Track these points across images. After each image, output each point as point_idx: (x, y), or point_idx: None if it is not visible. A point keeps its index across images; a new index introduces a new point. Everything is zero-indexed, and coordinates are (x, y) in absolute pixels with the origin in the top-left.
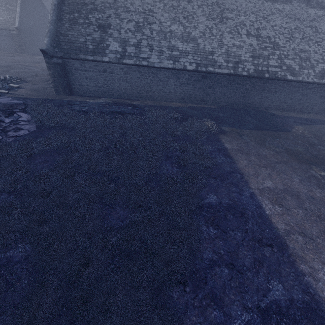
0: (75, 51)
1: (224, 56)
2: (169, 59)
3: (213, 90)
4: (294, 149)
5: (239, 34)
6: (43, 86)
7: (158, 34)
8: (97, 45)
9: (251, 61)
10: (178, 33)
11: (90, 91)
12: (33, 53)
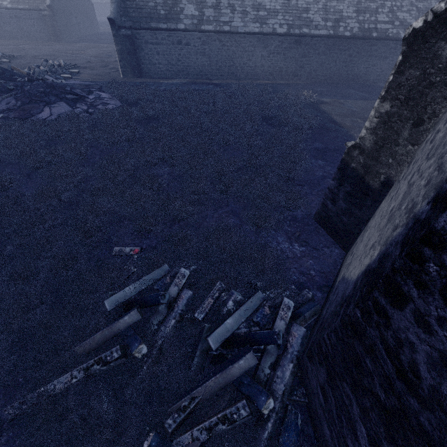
0: (146, 19)
1: (322, 13)
2: (255, 21)
3: (308, 60)
4: None
5: None
6: (104, 71)
7: None
8: (170, 10)
9: (355, 18)
10: None
11: (161, 71)
12: (70, 41)
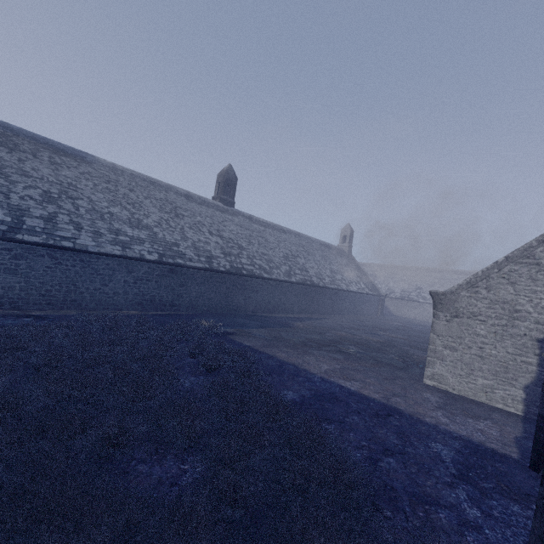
0: None
1: (193, 249)
2: (114, 243)
3: (187, 289)
4: (312, 338)
5: (202, 232)
6: None
7: (90, 213)
8: None
9: (224, 258)
10: (123, 217)
11: None
12: None
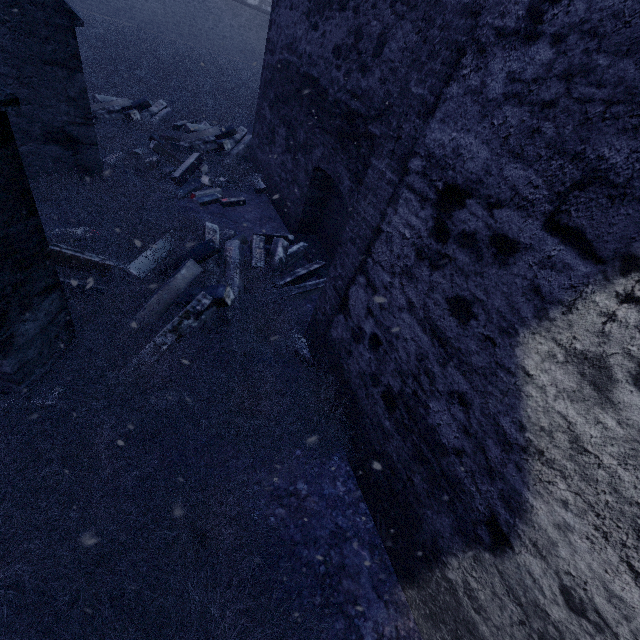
0: None
1: None
2: None
3: None
4: None
5: None
6: None
7: None
8: None
9: None
10: None
11: (92, 0)
12: None
